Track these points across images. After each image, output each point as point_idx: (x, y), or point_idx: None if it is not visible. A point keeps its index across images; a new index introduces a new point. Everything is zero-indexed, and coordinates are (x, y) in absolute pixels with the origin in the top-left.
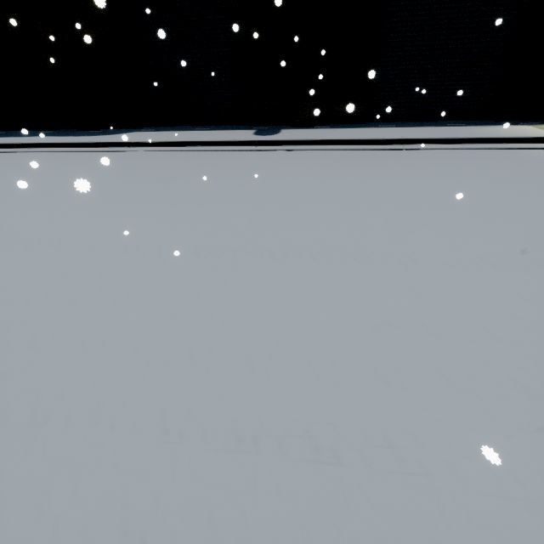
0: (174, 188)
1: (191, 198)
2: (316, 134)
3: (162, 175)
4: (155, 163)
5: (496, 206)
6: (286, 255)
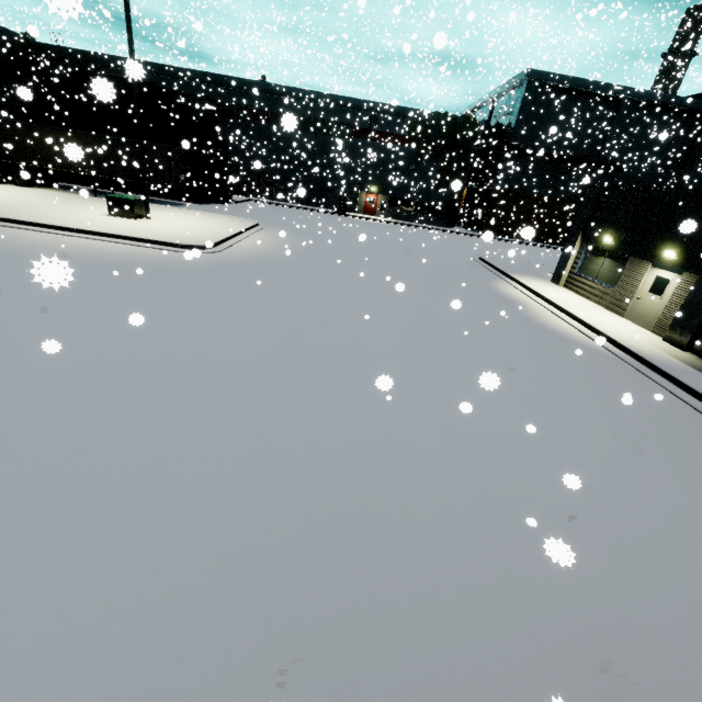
0: None
1: None
2: None
3: None
4: None
5: None
6: None
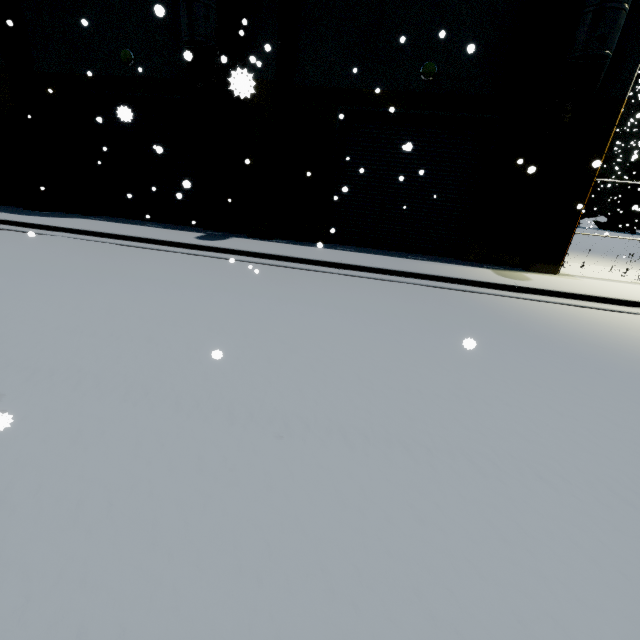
0: (24, 276)
1: (21, 288)
2: (258, 246)
3: (37, 262)
4: (52, 250)
5: (346, 345)
6: (5, 366)
